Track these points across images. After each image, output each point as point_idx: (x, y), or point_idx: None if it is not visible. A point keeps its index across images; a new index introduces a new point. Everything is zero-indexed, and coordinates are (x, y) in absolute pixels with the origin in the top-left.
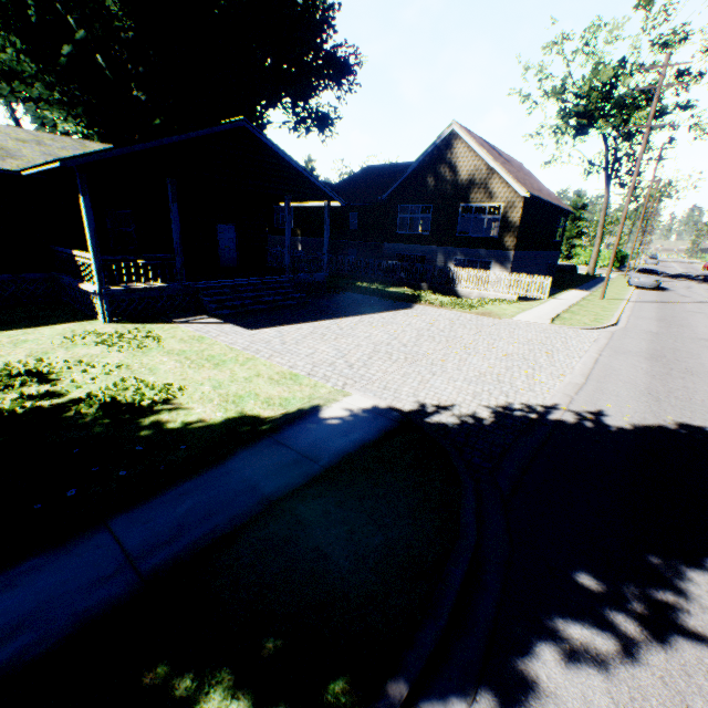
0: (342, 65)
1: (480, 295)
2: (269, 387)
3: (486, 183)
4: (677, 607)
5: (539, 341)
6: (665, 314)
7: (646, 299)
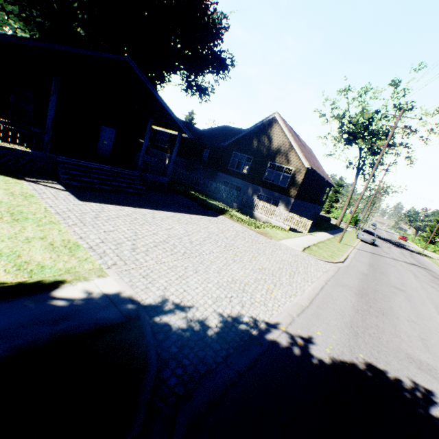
0: (222, 62)
1: (267, 220)
2: (40, 251)
3: (287, 153)
4: None
5: (289, 262)
6: (374, 262)
7: (365, 249)
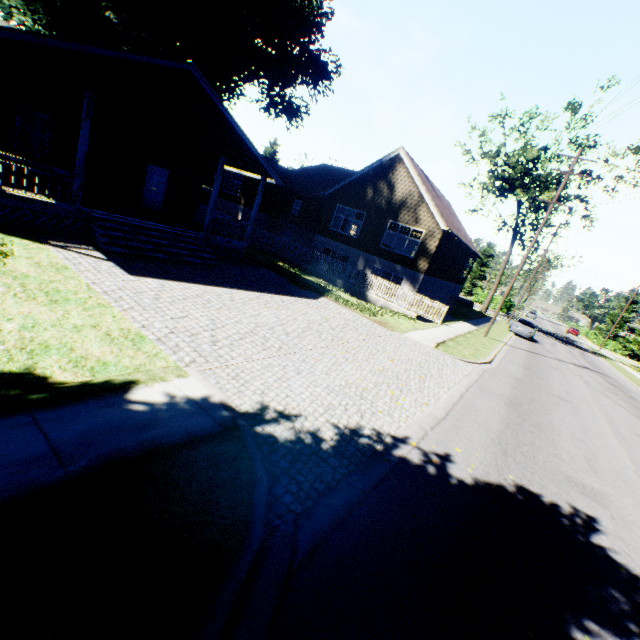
0: (321, 68)
1: (386, 305)
2: (96, 344)
3: (415, 208)
4: None
5: (418, 362)
6: (531, 364)
7: (520, 346)
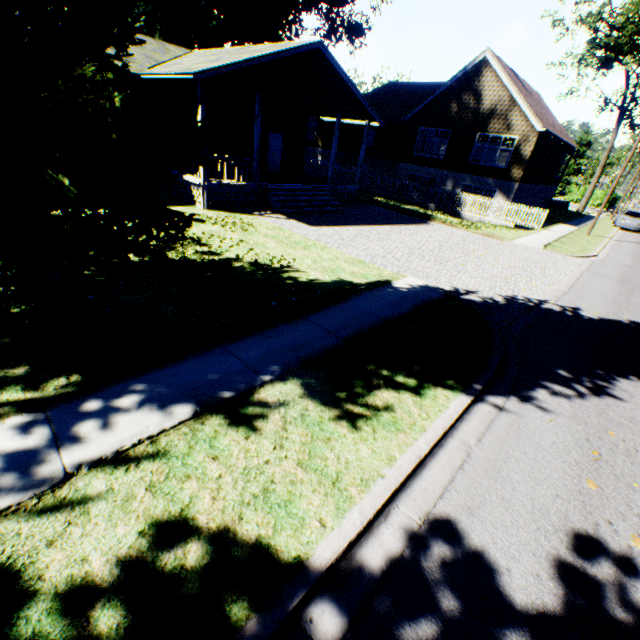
0: None
1: (481, 220)
2: (348, 266)
3: (506, 114)
4: (608, 388)
5: (534, 260)
6: None
7: (627, 239)
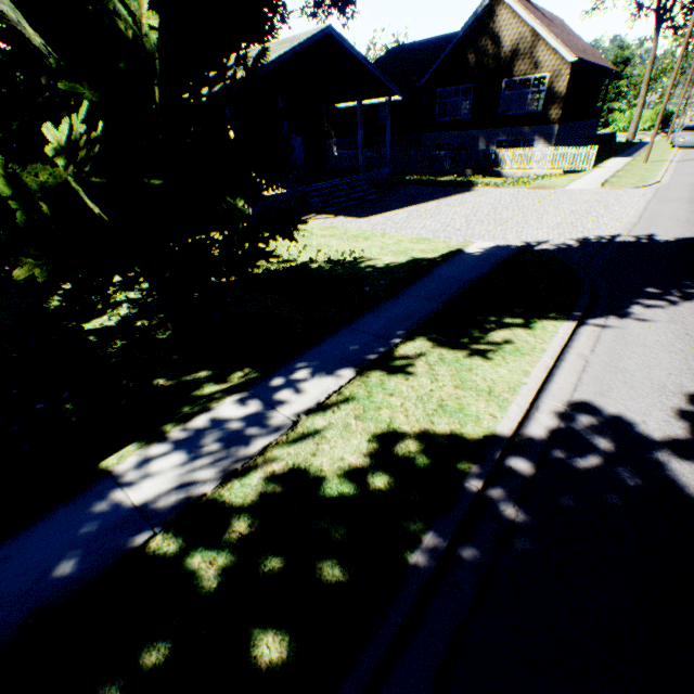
0: None
1: (525, 175)
2: (415, 246)
3: (531, 52)
4: None
5: (595, 201)
6: None
7: (689, 158)
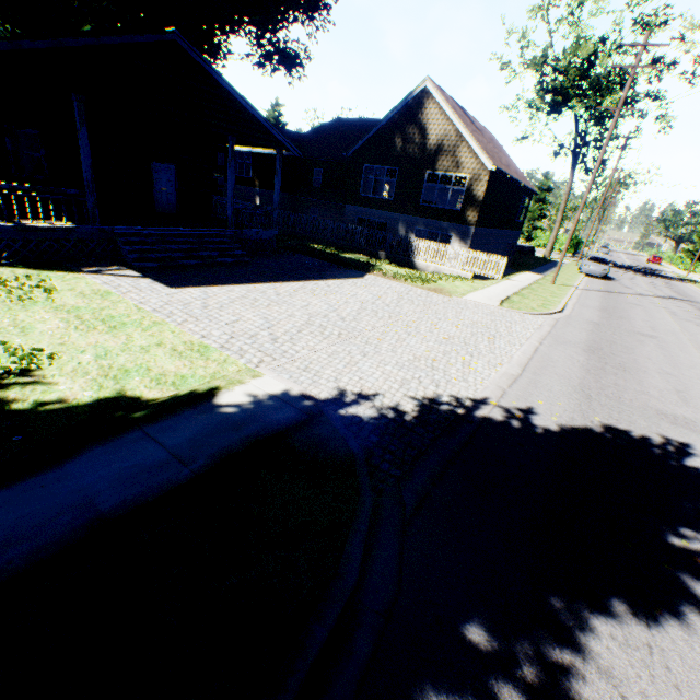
0: None
1: (437, 270)
2: (167, 360)
3: (454, 150)
4: (573, 673)
5: (484, 324)
6: (608, 304)
7: (593, 287)
